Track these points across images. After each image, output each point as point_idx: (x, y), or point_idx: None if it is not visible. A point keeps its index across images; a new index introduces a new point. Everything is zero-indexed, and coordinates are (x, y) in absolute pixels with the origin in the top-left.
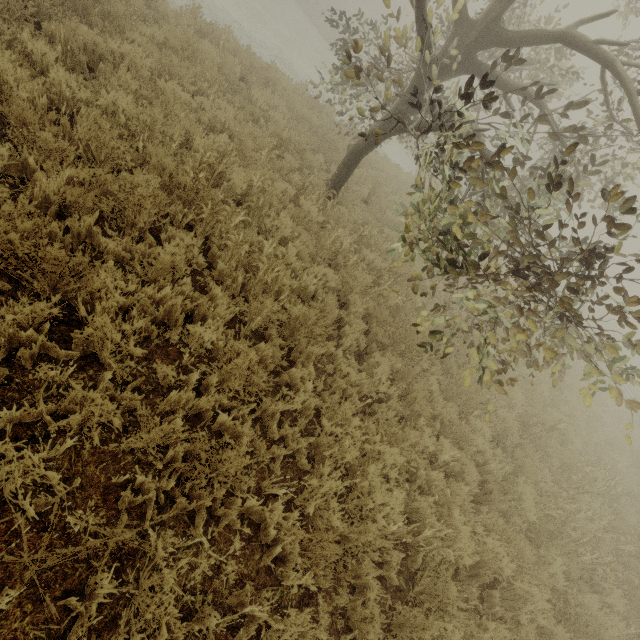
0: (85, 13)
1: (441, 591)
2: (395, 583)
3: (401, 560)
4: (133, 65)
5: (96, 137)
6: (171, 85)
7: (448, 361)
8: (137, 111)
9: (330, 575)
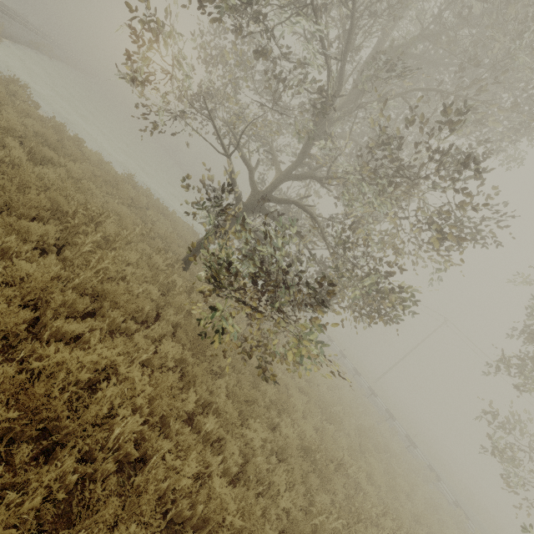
0: (55, 149)
1: (142, 500)
2: (98, 495)
3: (120, 491)
4: (70, 171)
5: (20, 175)
6: (90, 184)
7: (243, 380)
8: (56, 177)
9: (27, 451)
